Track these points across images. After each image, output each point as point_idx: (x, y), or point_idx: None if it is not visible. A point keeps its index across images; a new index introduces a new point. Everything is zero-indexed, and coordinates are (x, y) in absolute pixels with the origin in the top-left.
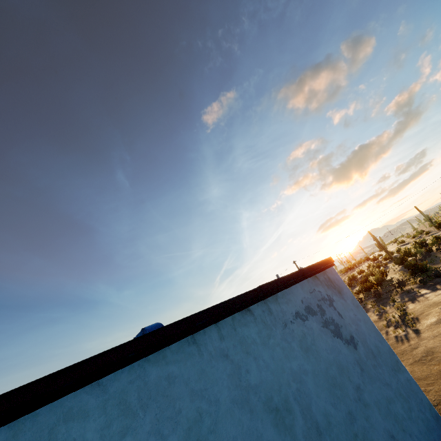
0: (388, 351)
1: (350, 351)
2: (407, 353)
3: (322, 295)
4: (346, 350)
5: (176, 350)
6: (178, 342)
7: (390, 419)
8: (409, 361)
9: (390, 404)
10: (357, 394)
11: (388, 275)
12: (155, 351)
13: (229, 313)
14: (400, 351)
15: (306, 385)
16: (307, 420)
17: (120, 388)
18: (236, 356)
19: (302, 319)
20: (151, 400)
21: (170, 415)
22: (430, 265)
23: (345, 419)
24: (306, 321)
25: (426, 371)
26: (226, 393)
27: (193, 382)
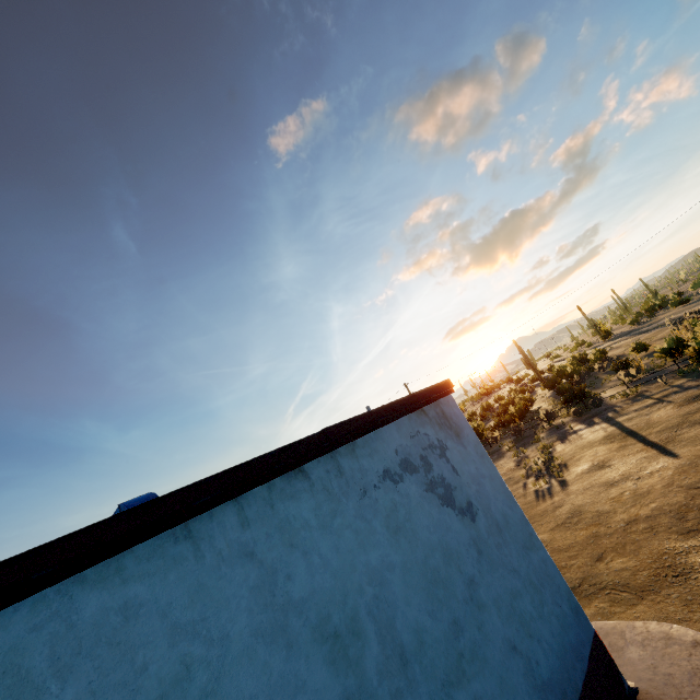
0: (521, 521)
1: (465, 525)
2: (548, 514)
3: (429, 441)
4: (460, 525)
5: (146, 554)
6: (154, 539)
7: (513, 622)
8: (550, 525)
9: (515, 599)
10: (469, 591)
11: (535, 403)
12: (98, 562)
13: (262, 478)
14: (539, 512)
15: (391, 588)
16: (387, 645)
17: (7, 645)
18: (269, 553)
19: (394, 480)
20: (80, 657)
21: (122, 680)
22: (589, 390)
23: (447, 633)
24: (400, 483)
25: (570, 539)
26: (244, 620)
27: (179, 610)
